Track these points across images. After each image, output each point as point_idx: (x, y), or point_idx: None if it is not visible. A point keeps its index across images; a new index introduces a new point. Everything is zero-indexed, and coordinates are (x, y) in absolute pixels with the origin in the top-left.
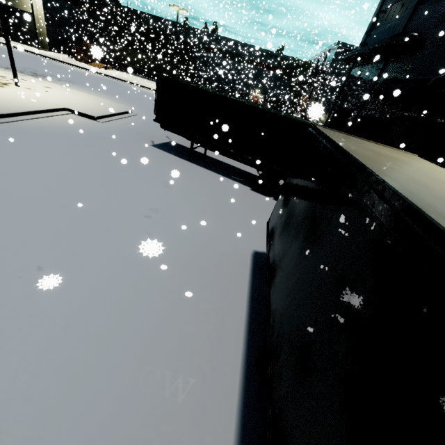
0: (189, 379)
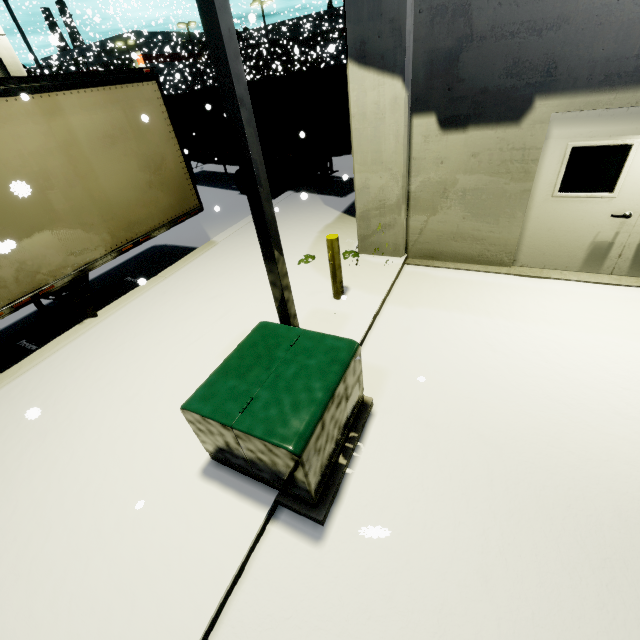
0: None
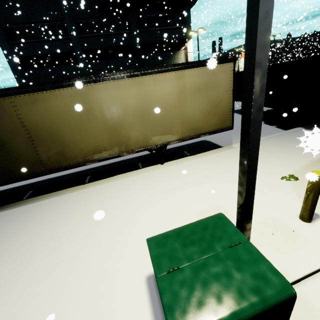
0: None
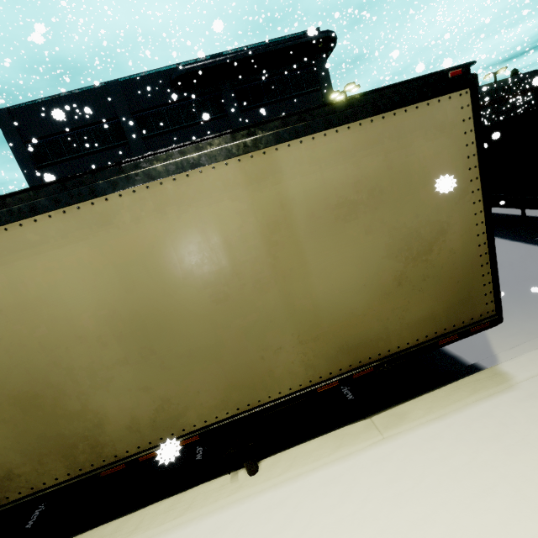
0: None
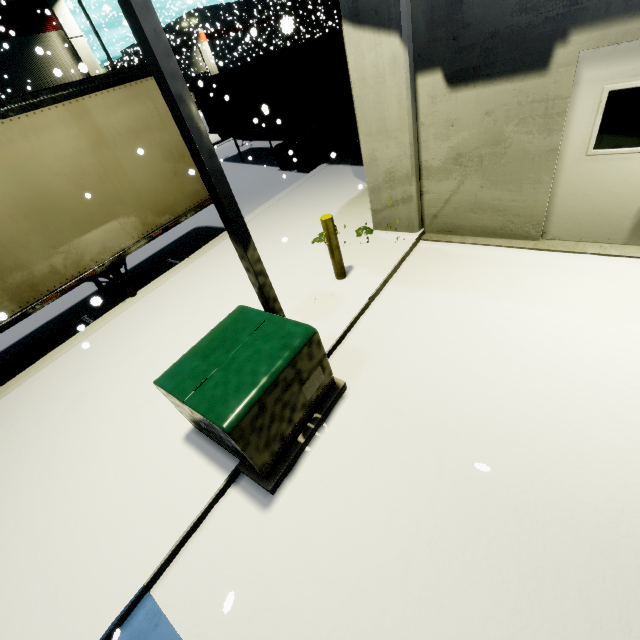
0: (66, 295)
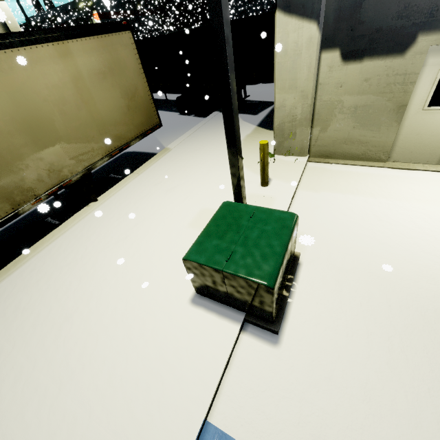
0: None
